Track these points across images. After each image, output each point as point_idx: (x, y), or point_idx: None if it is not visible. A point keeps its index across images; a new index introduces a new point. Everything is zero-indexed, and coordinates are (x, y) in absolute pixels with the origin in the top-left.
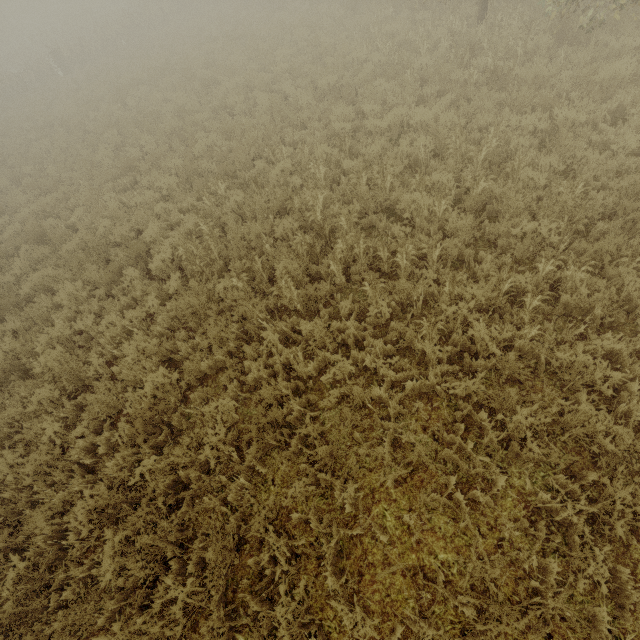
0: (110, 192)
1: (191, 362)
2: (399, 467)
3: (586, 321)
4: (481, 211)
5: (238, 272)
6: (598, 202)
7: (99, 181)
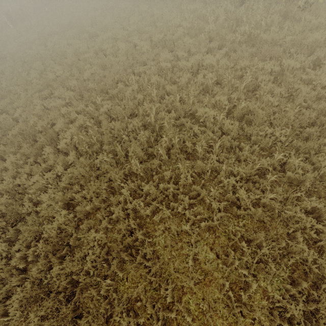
0: (37, 99)
1: (80, 207)
2: (197, 275)
3: (301, 189)
4: (242, 117)
5: (107, 152)
6: (306, 116)
7: (31, 92)
